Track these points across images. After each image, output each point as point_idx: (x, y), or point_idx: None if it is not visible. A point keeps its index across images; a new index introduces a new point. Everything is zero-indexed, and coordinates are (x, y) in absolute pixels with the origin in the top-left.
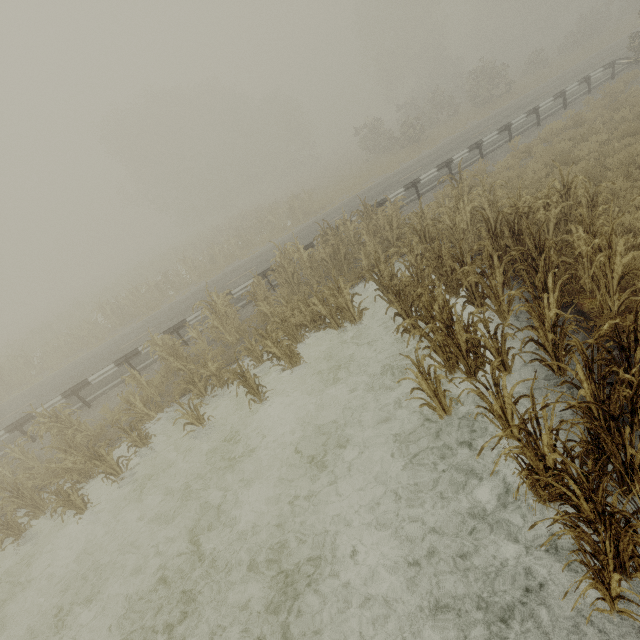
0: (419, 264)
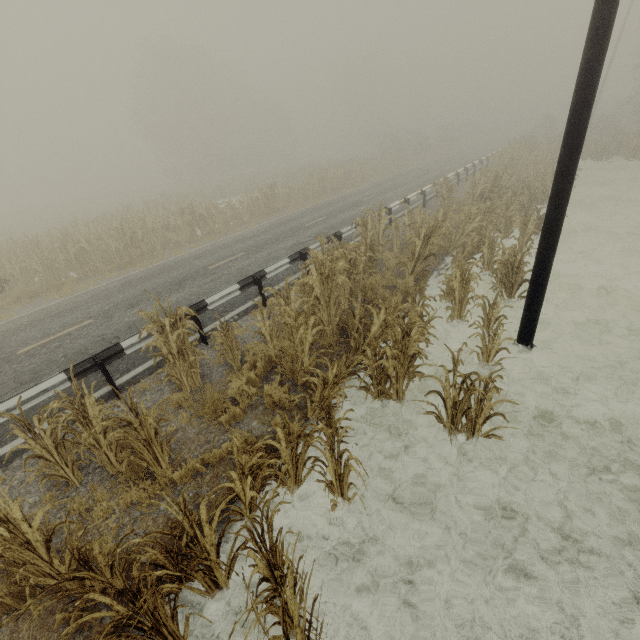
0: (598, 141)
